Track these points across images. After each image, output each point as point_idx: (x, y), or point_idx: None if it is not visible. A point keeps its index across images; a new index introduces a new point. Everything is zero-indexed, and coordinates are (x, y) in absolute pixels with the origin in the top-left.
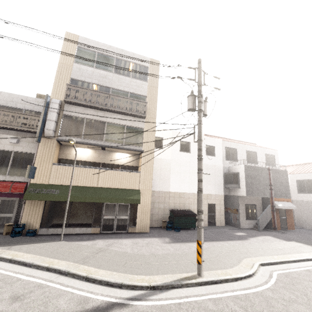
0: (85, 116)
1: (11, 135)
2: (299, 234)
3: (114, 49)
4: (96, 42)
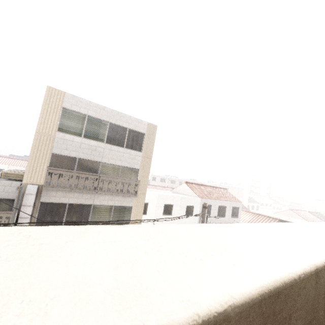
0: (68, 201)
1: None
2: None
3: (109, 111)
4: (88, 102)
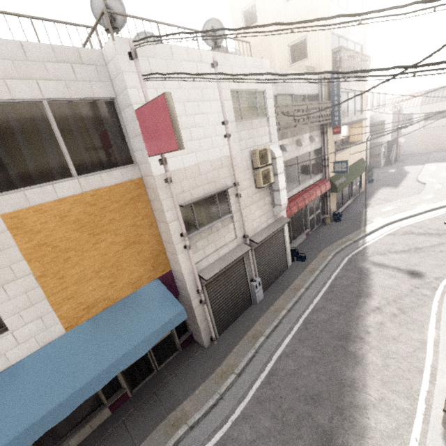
0: (341, 90)
1: (307, 133)
2: (409, 160)
3: None
4: None
